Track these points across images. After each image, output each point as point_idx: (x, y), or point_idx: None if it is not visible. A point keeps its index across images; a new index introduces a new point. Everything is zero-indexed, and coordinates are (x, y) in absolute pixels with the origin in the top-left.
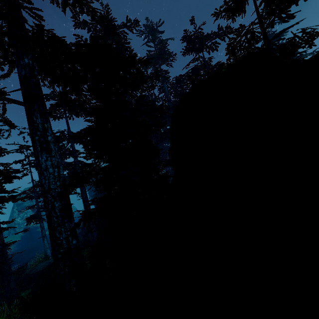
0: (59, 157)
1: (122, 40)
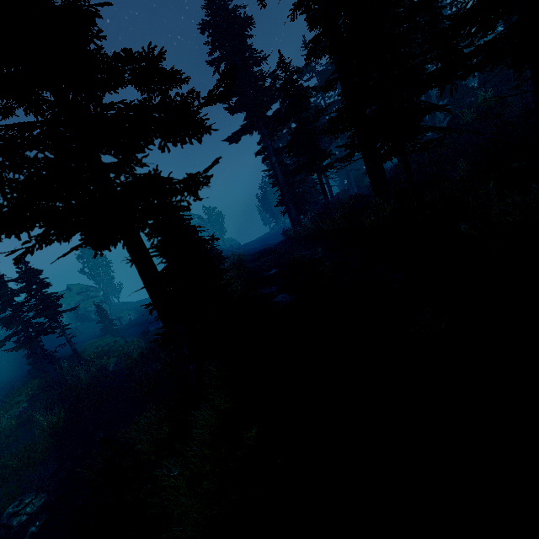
0: None
1: None
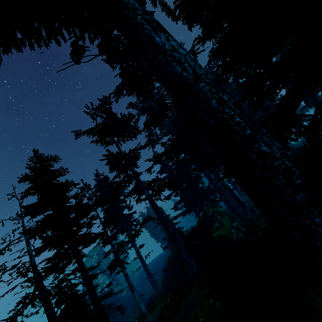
0: None
1: None
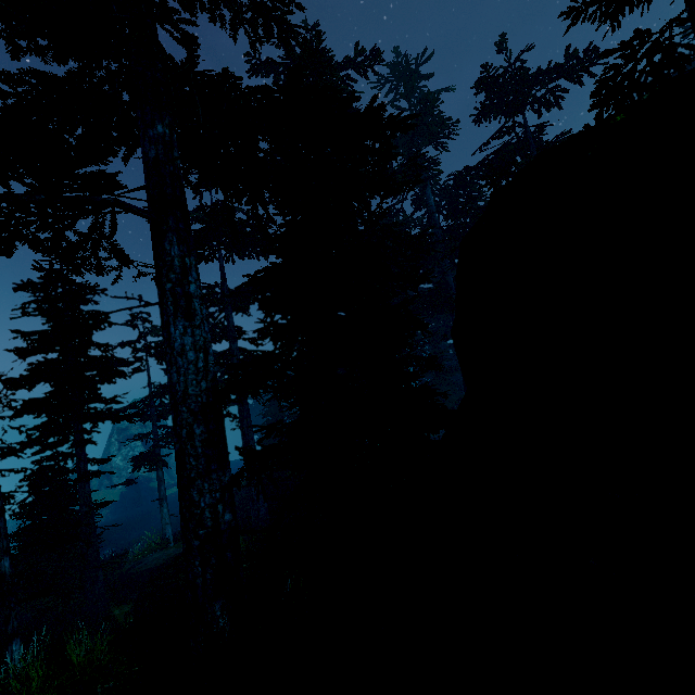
0: (208, 330)
1: (344, 92)
